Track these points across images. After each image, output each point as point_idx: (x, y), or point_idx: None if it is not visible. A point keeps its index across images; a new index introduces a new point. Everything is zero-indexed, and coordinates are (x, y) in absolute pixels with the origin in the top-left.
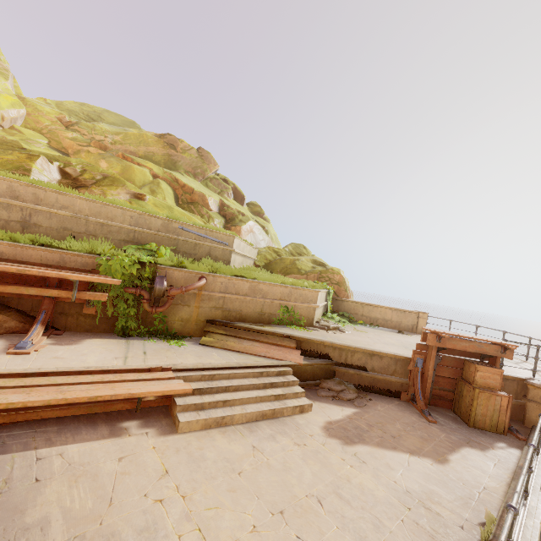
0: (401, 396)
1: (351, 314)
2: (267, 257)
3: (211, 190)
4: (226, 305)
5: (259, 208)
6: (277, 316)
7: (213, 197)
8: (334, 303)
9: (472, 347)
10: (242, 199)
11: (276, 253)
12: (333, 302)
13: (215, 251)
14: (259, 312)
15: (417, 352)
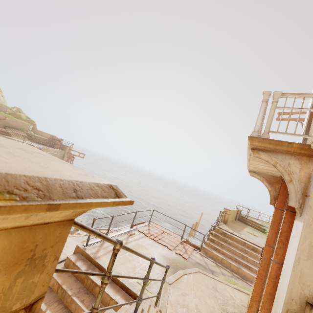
0: (44, 145)
1: (36, 133)
2: (9, 111)
3: None
4: (9, 123)
5: None
6: (20, 128)
7: None
8: (32, 129)
9: (57, 139)
10: None
11: (11, 109)
12: (32, 129)
13: (3, 110)
14: (16, 126)
15: (49, 139)
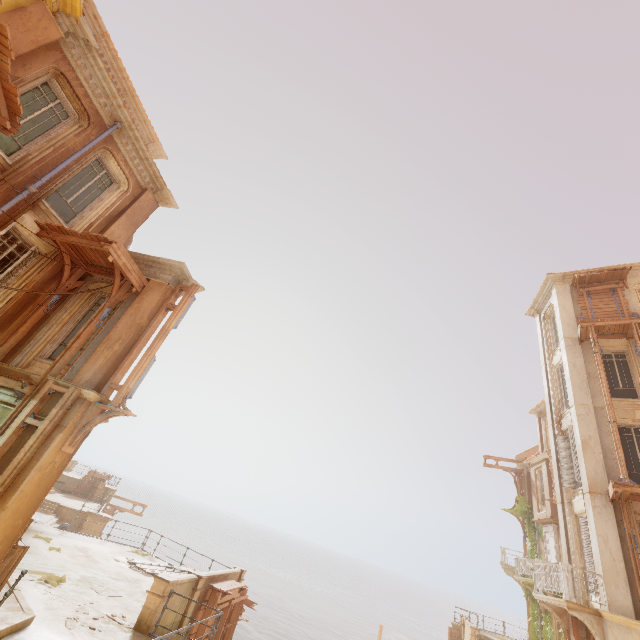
0: (72, 493)
1: None
2: None
3: None
4: None
5: None
6: None
7: None
8: None
9: (101, 476)
10: None
11: None
12: None
13: None
14: None
15: (84, 478)
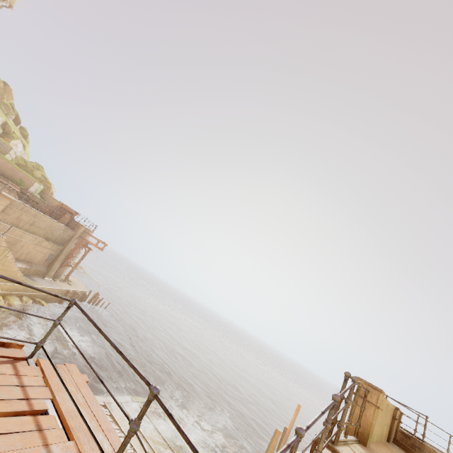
0: (45, 213)
1: (47, 199)
2: (20, 161)
3: (2, 110)
4: (0, 168)
5: (27, 133)
6: (17, 180)
7: (3, 118)
8: (42, 193)
9: (69, 209)
10: (19, 123)
11: (25, 162)
12: (42, 192)
13: (2, 150)
14: (11, 176)
15: (55, 206)
